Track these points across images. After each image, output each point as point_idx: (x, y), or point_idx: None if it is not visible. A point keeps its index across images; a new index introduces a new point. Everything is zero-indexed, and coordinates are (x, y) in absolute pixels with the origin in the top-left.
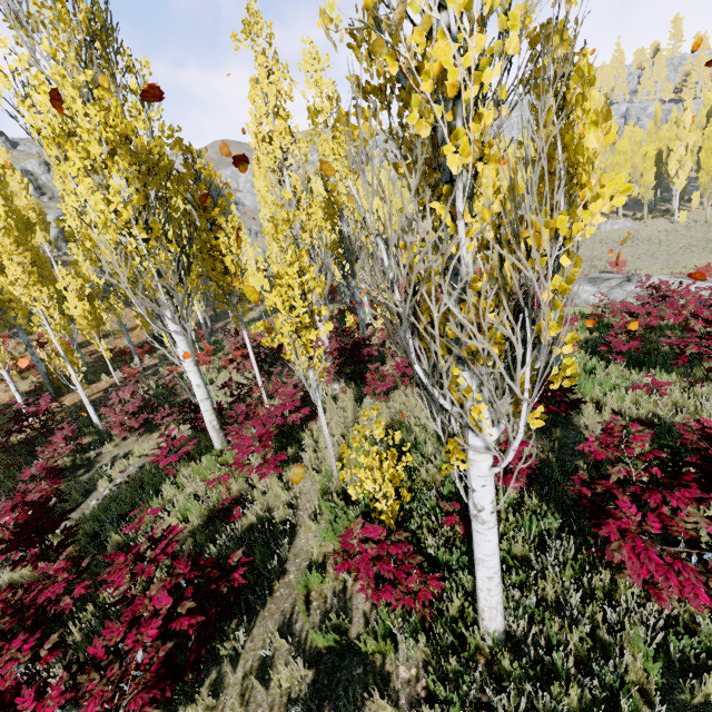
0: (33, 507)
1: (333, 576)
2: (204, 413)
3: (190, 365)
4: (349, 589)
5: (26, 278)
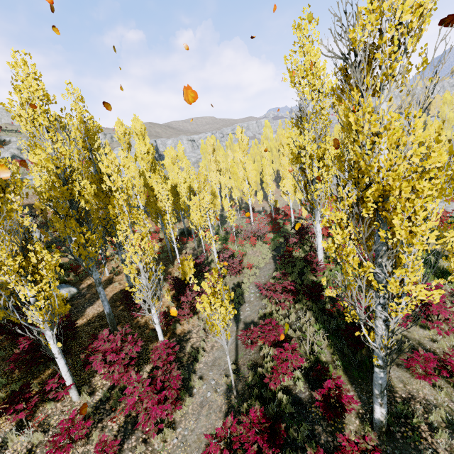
0: (291, 285)
1: (443, 288)
2: (320, 254)
3: (321, 234)
4: (450, 290)
5: (209, 200)
